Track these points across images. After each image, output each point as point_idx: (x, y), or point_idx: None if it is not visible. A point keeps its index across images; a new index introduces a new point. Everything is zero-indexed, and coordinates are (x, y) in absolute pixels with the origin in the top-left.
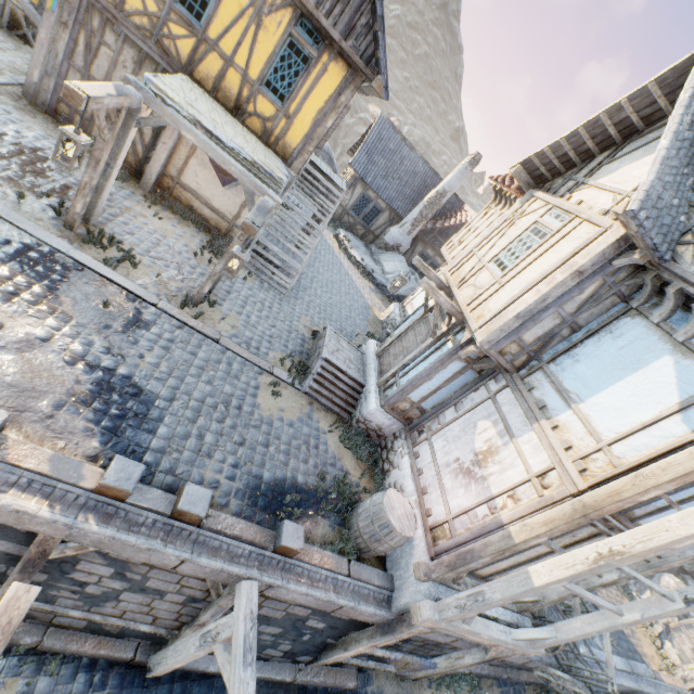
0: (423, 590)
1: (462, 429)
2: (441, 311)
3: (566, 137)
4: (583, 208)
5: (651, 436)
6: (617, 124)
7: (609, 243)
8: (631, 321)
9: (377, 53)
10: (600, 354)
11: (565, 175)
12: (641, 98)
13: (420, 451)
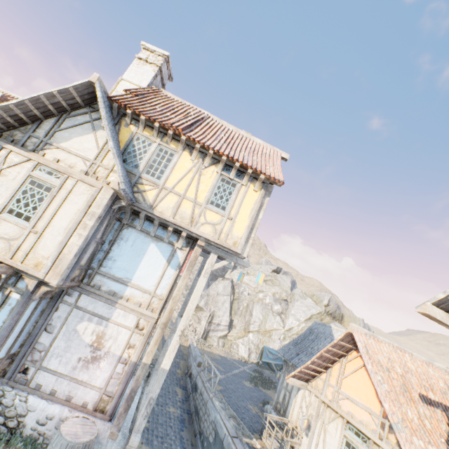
0: (121, 438)
1: (68, 340)
2: None
3: (15, 104)
4: (66, 167)
5: (166, 279)
6: (54, 104)
7: (109, 199)
8: (128, 230)
9: None
10: (124, 252)
11: (21, 129)
12: (66, 94)
13: (39, 382)
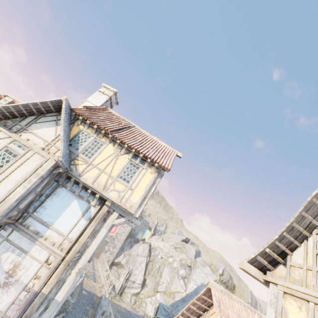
0: None
1: None
2: None
3: (13, 106)
4: (32, 144)
5: (78, 227)
6: (36, 108)
7: (52, 166)
8: (61, 189)
9: None
10: (54, 203)
11: (13, 120)
12: (45, 104)
13: None
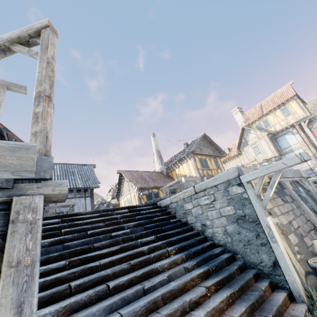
0: None
1: None
2: (262, 166)
3: (238, 142)
4: (254, 141)
5: (297, 138)
6: (241, 136)
7: (267, 137)
8: (277, 139)
9: (223, 151)
10: (282, 143)
11: (241, 145)
12: (241, 133)
13: None
